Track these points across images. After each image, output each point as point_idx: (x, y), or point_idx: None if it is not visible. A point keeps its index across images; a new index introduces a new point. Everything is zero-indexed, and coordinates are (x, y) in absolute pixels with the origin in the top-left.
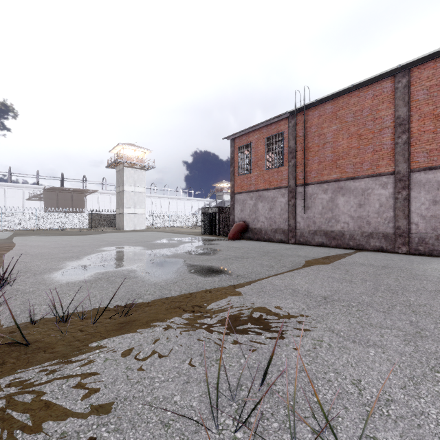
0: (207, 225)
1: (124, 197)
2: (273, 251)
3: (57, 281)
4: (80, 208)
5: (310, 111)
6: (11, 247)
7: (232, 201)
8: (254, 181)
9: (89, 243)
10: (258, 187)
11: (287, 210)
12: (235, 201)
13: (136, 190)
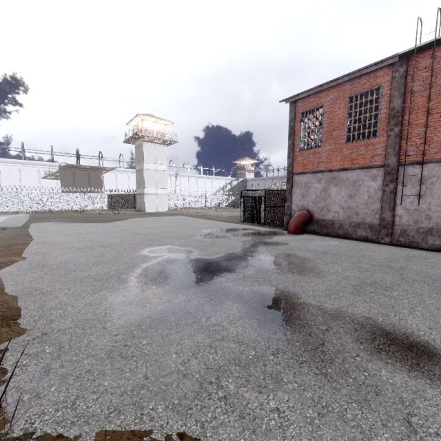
0: (246, 210)
1: (145, 176)
2: (398, 266)
3: (112, 400)
4: (97, 187)
5: (437, 51)
6: (25, 245)
7: (289, 183)
8: (324, 157)
9: (120, 239)
10: (331, 166)
11: (380, 198)
12: (293, 183)
13: (157, 168)
